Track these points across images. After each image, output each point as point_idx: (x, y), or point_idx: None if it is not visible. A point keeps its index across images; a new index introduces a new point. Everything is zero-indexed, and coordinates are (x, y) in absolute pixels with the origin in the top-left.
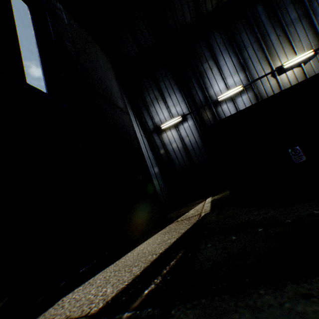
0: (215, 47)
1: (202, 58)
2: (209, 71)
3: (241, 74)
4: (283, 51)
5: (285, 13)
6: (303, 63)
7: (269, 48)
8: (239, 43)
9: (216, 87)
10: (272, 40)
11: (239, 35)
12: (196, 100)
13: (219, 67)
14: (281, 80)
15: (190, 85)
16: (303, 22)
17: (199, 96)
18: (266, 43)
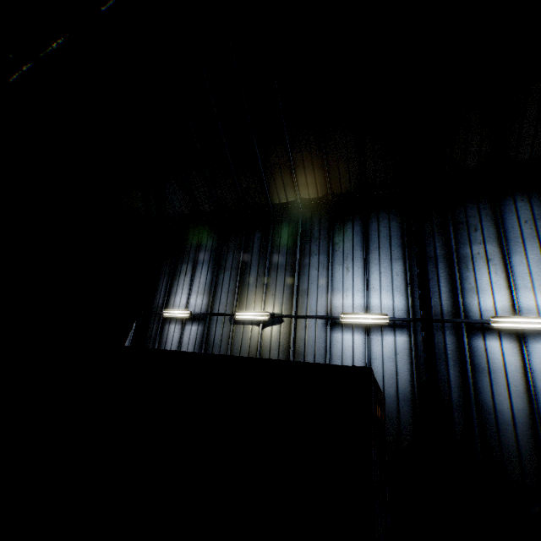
0: (202, 252)
1: (186, 257)
2: (183, 274)
3: (206, 297)
4: (255, 296)
5: (277, 253)
6: (266, 324)
7: (245, 283)
8: (223, 260)
9: (178, 298)
10: (252, 276)
11: (227, 251)
12: (155, 300)
13: (191, 275)
14: (236, 332)
15: (160, 280)
16: (288, 273)
17: (160, 298)
18: (245, 275)
